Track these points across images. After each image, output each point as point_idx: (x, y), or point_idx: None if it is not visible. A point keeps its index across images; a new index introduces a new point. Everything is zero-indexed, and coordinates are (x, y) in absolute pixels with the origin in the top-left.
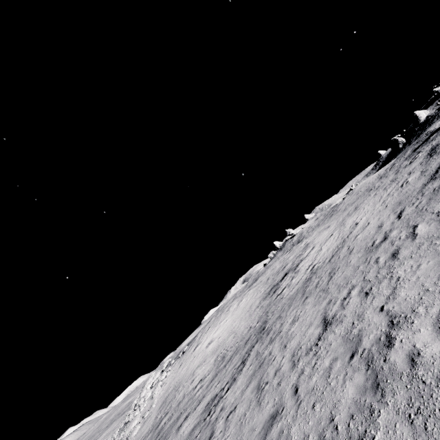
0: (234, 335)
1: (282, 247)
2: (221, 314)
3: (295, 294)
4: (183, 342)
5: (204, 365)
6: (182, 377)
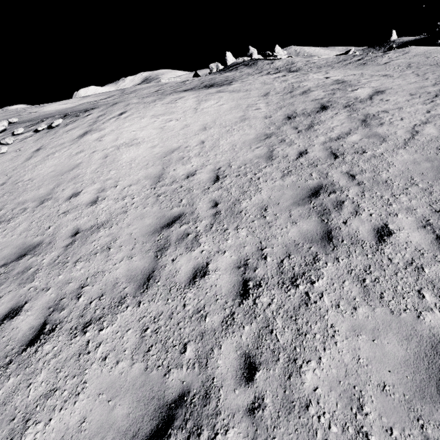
0: (201, 161)
1: (250, 64)
2: (156, 102)
3: (429, 169)
4: (48, 104)
5: (112, 188)
6: (41, 179)
